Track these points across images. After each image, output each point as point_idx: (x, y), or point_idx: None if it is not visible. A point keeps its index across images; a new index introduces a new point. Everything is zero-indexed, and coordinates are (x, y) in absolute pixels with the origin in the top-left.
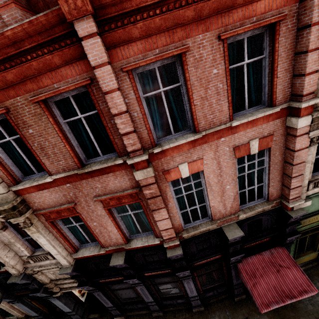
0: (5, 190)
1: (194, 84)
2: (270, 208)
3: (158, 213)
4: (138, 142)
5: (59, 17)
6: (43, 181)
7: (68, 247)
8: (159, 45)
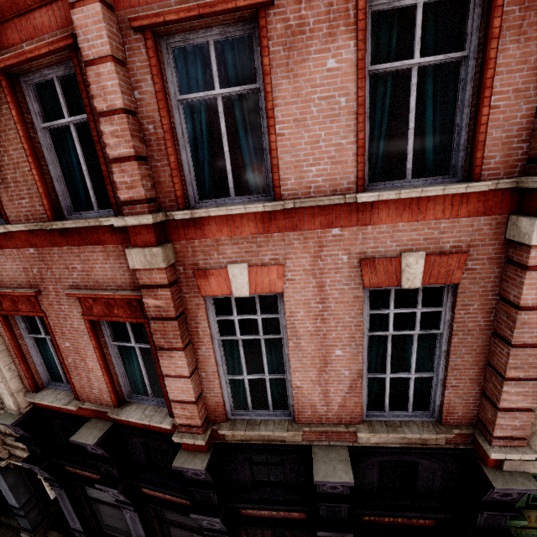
0: None
1: (280, 85)
2: (444, 443)
3: (169, 358)
4: (140, 183)
5: None
6: None
7: (24, 376)
8: None
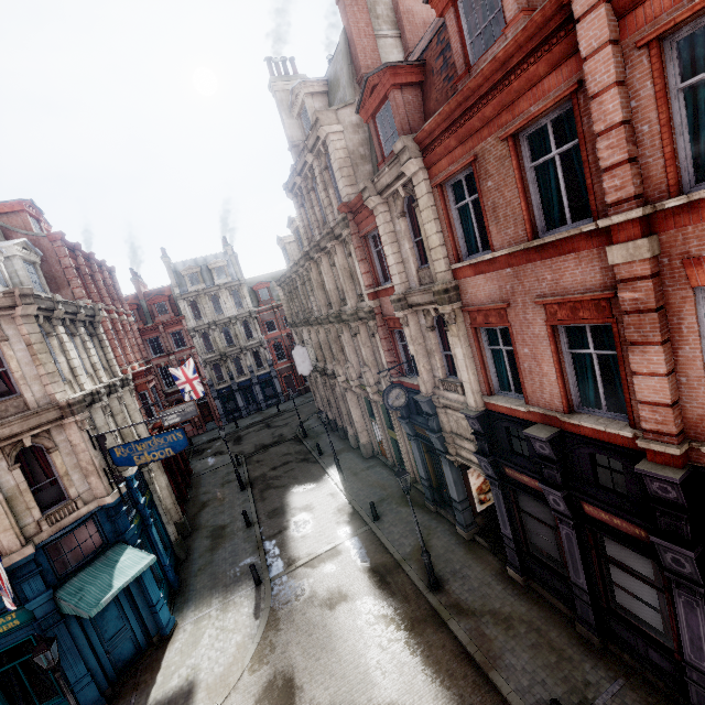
0: (446, 267)
1: None
2: None
3: (641, 354)
4: (630, 183)
5: (557, 3)
6: (481, 258)
7: (482, 381)
8: None
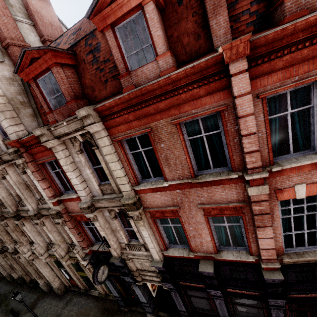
0: (130, 188)
1: None
2: None
3: (263, 231)
4: (260, 160)
5: (216, 60)
6: (160, 185)
7: (160, 244)
8: (300, 72)
